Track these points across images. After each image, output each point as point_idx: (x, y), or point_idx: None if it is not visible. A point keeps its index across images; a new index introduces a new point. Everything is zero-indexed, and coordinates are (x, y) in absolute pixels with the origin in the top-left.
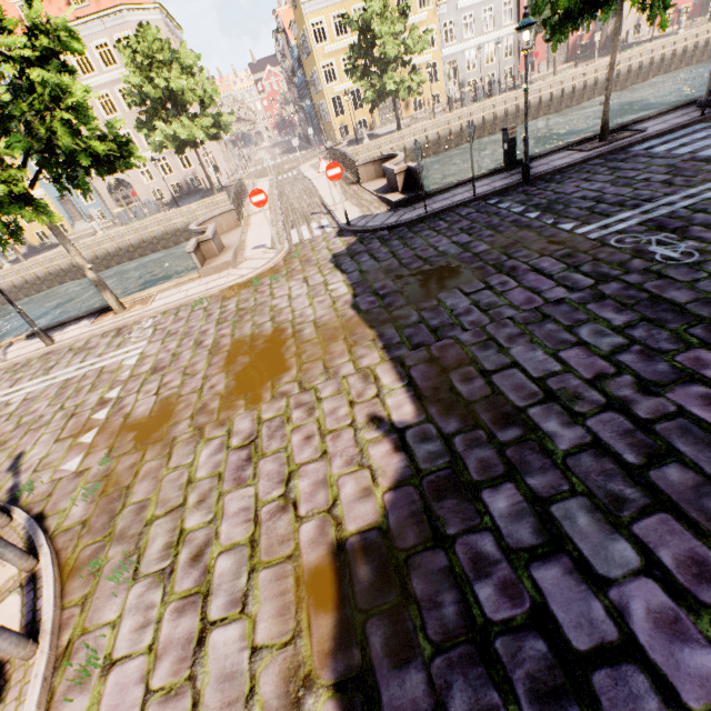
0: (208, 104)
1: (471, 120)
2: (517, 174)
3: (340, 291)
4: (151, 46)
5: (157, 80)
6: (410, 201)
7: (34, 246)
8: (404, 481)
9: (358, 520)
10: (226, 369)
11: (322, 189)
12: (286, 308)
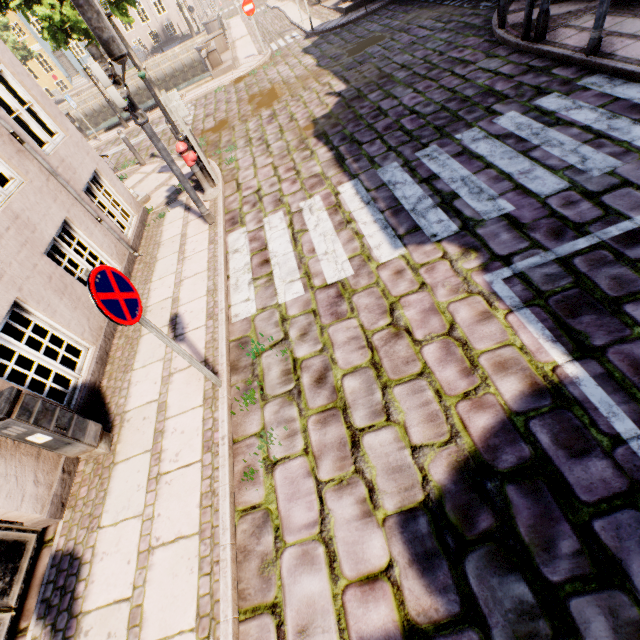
0: None
1: None
2: None
3: (309, 63)
4: None
5: None
6: (356, 7)
7: None
8: (339, 102)
9: (321, 114)
10: (249, 104)
11: (290, 13)
12: (277, 77)
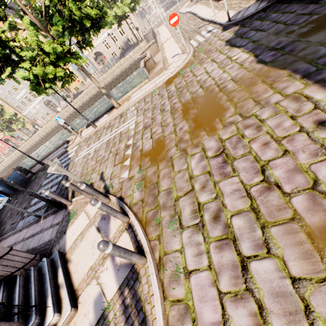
0: None
1: None
2: None
3: (242, 57)
4: None
5: None
6: None
7: (75, 94)
8: None
9: None
10: (184, 118)
11: (200, 12)
12: (207, 79)
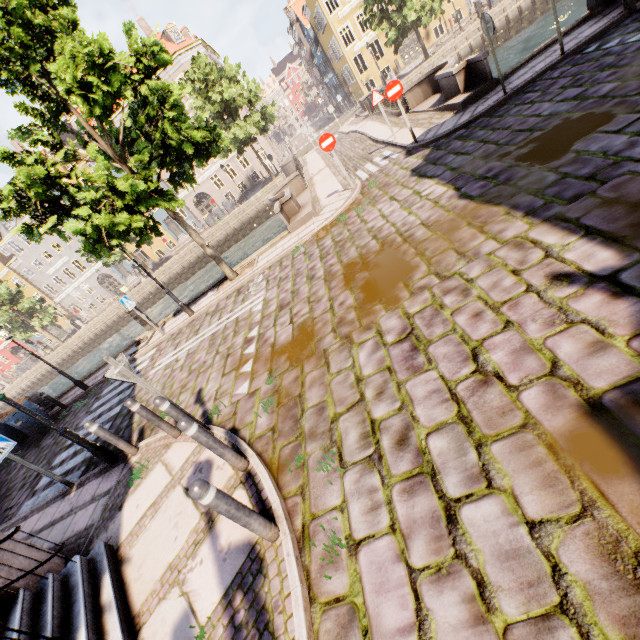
0: (254, 102)
1: (505, 16)
2: (612, 12)
3: (437, 192)
4: (204, 71)
5: (213, 97)
6: (478, 95)
7: (156, 262)
8: None
9: (604, 375)
10: (347, 287)
11: (371, 131)
12: (384, 225)
